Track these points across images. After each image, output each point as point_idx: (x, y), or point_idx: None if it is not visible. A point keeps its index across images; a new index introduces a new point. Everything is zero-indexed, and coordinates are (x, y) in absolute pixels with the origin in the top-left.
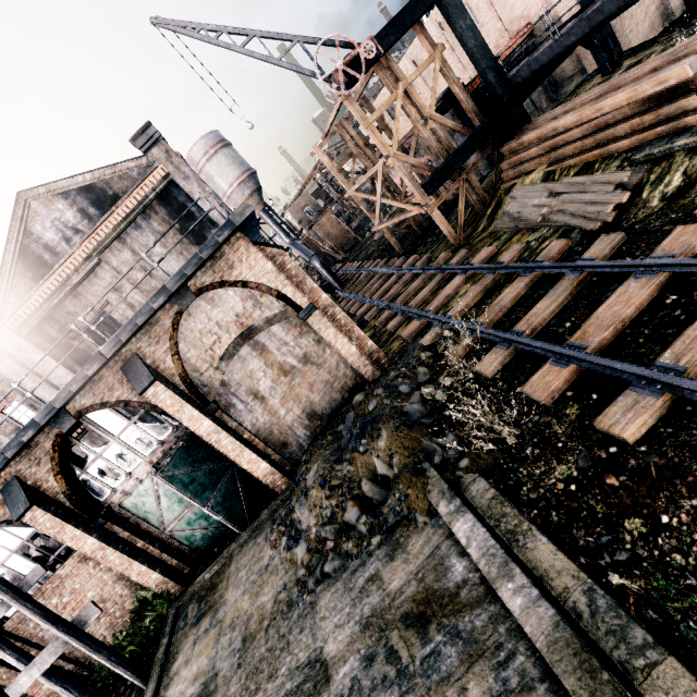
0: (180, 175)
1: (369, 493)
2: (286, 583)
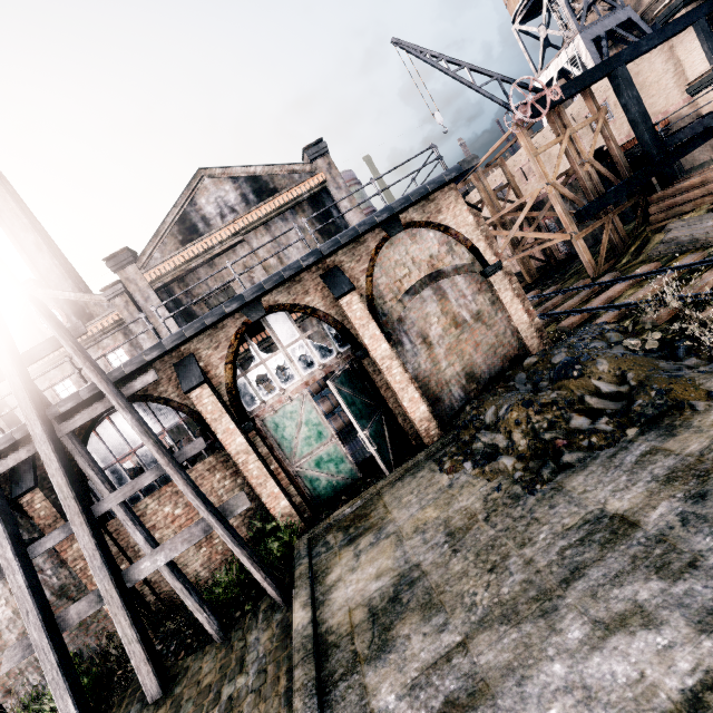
0: (334, 185)
1: (599, 405)
2: (498, 485)
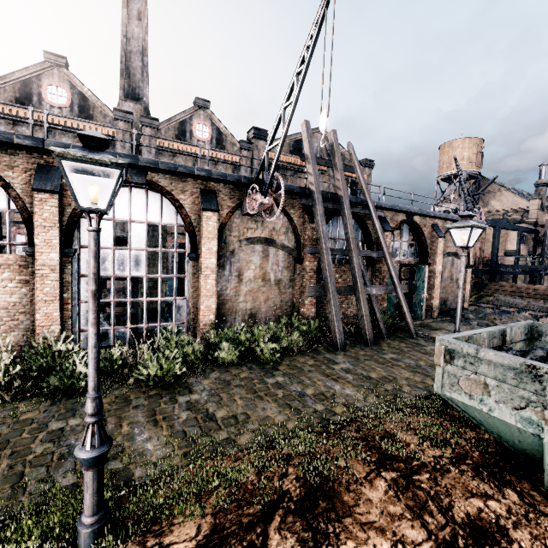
0: (366, 184)
1: None
2: None
